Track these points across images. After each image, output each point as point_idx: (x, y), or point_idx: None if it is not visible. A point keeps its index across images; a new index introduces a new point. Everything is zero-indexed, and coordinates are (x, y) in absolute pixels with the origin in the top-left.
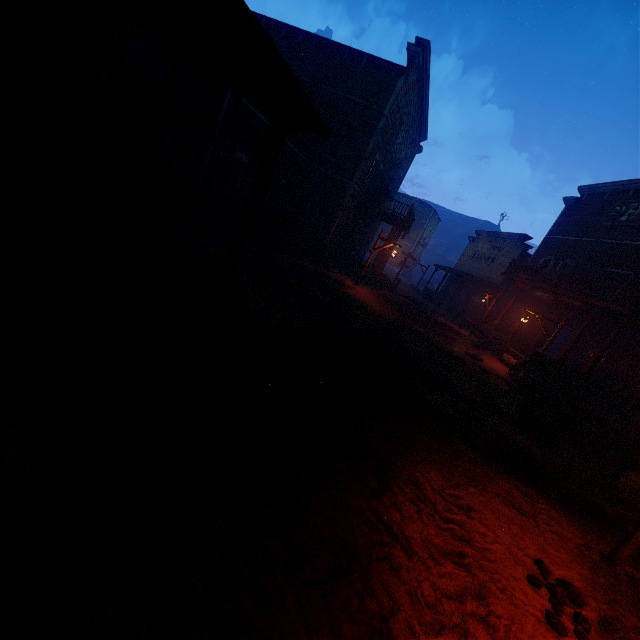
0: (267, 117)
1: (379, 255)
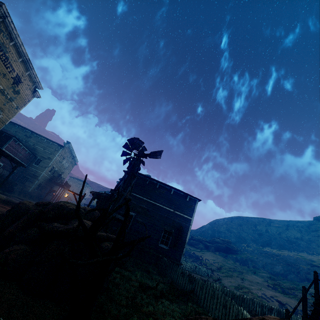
0: (13, 154)
1: (53, 196)
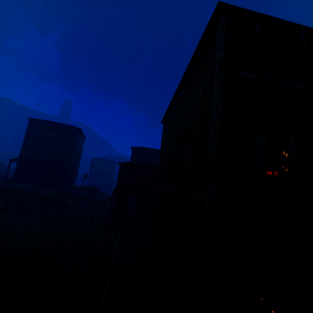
0: None
1: None
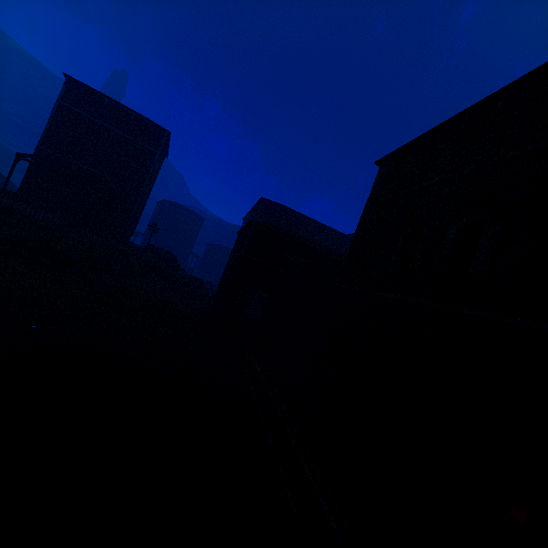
0: None
1: None
